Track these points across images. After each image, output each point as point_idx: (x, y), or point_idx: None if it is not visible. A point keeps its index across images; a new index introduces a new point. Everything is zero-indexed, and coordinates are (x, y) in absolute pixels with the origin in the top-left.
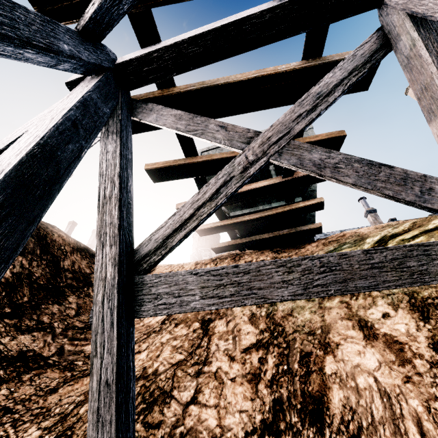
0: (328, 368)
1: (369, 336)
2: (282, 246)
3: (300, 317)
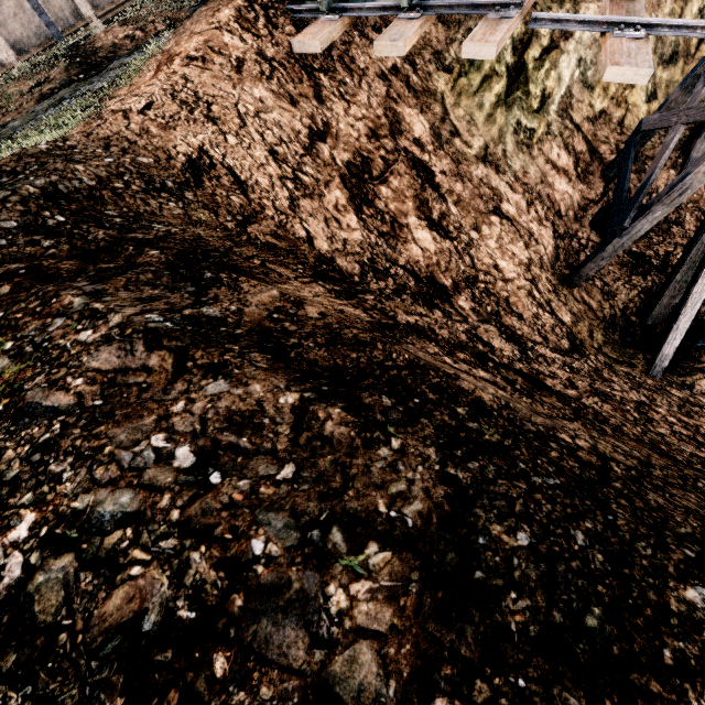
0: (557, 198)
1: (558, 172)
2: None
3: (531, 173)
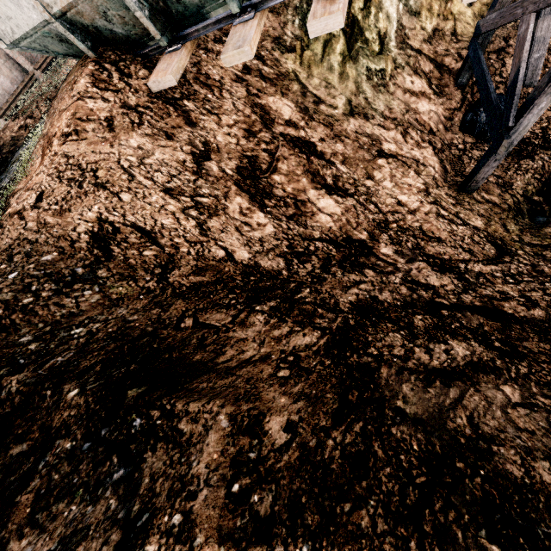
0: (425, 119)
1: (417, 96)
2: None
3: (395, 107)
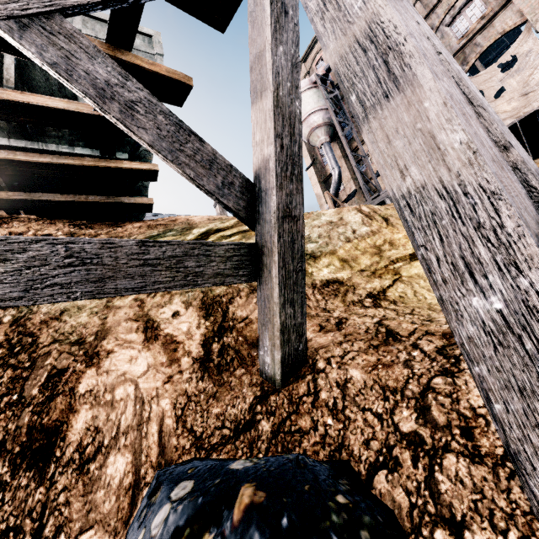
0: (83, 385)
1: (150, 338)
2: (94, 218)
3: (71, 322)
